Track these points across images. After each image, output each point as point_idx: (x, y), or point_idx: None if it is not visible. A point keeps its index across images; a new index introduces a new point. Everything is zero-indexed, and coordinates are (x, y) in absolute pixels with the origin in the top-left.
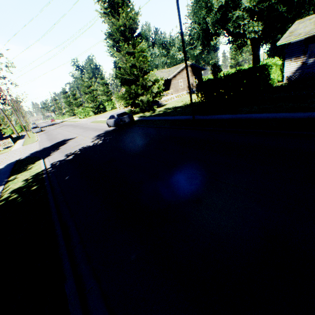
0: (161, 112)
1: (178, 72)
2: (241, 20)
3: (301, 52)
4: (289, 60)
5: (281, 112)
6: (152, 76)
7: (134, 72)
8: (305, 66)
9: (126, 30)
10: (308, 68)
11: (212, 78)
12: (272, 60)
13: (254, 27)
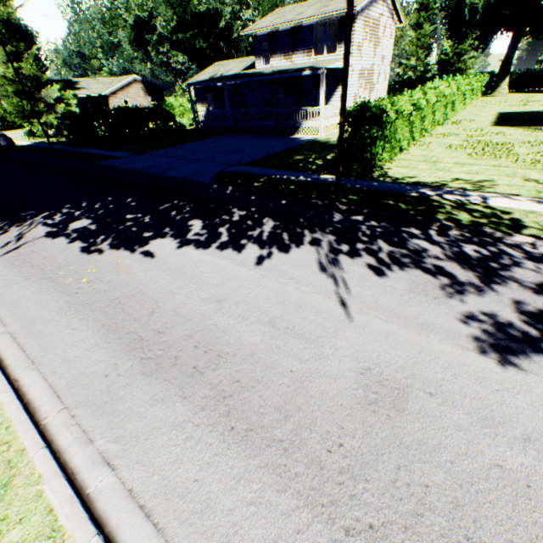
0: (65, 140)
1: (121, 88)
2: (162, 46)
3: (204, 99)
4: (199, 104)
5: (101, 150)
6: (53, 92)
7: (26, 82)
8: (209, 113)
9: (3, 27)
10: (211, 116)
11: (73, 114)
12: (177, 102)
13: (180, 58)
